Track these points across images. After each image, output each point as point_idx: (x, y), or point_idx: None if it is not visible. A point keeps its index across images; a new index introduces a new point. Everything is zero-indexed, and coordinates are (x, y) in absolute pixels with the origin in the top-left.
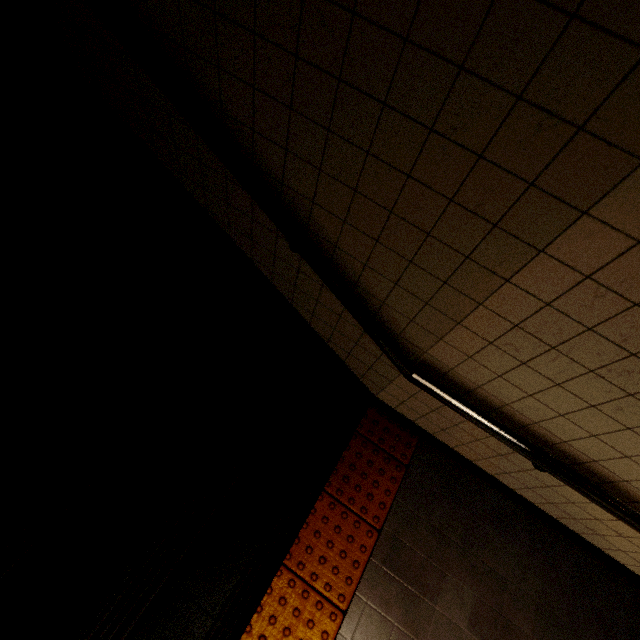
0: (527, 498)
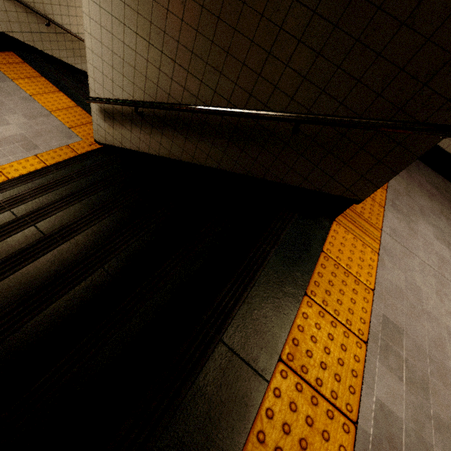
0: (442, 147)
